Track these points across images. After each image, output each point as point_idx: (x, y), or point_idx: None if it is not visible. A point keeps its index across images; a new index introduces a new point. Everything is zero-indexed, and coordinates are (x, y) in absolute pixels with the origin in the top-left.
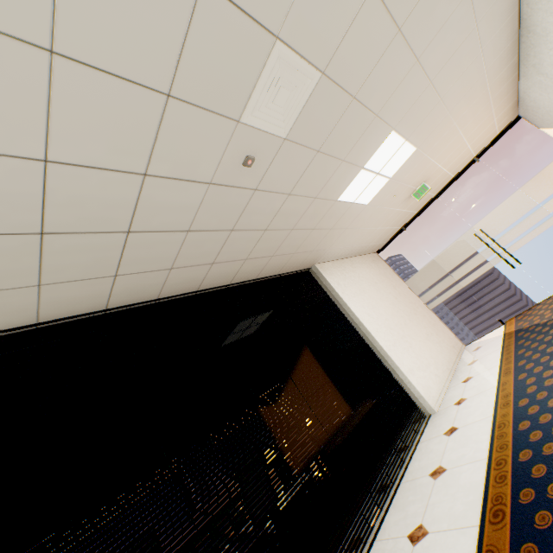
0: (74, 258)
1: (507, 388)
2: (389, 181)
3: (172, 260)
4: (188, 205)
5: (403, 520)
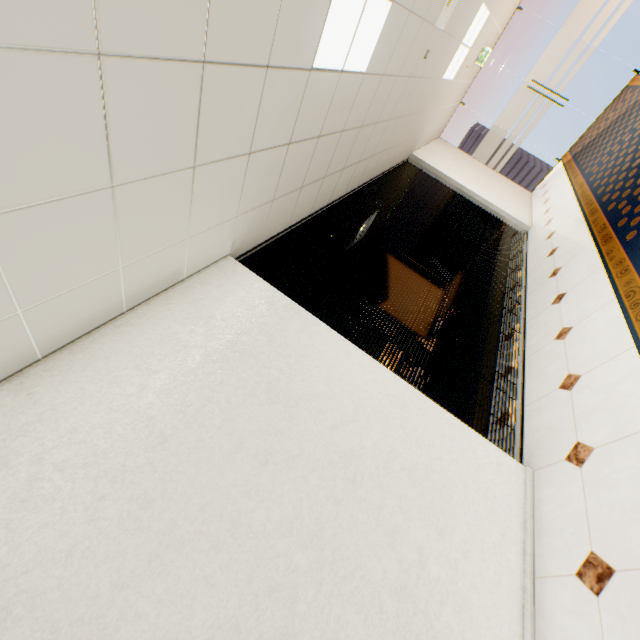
0: (357, 147)
1: (579, 182)
2: (468, 51)
3: (375, 148)
4: (397, 97)
5: (539, 259)
